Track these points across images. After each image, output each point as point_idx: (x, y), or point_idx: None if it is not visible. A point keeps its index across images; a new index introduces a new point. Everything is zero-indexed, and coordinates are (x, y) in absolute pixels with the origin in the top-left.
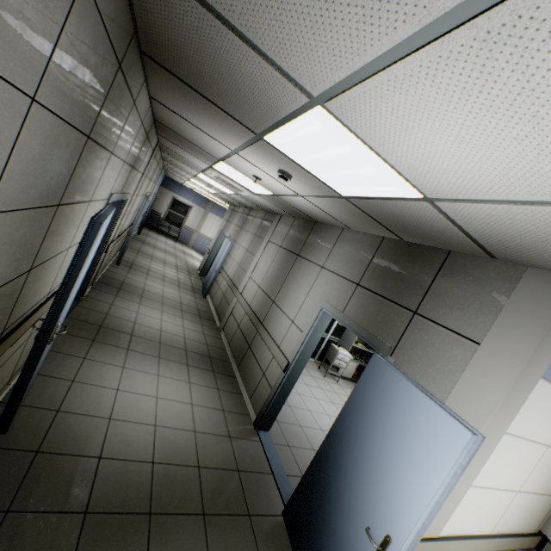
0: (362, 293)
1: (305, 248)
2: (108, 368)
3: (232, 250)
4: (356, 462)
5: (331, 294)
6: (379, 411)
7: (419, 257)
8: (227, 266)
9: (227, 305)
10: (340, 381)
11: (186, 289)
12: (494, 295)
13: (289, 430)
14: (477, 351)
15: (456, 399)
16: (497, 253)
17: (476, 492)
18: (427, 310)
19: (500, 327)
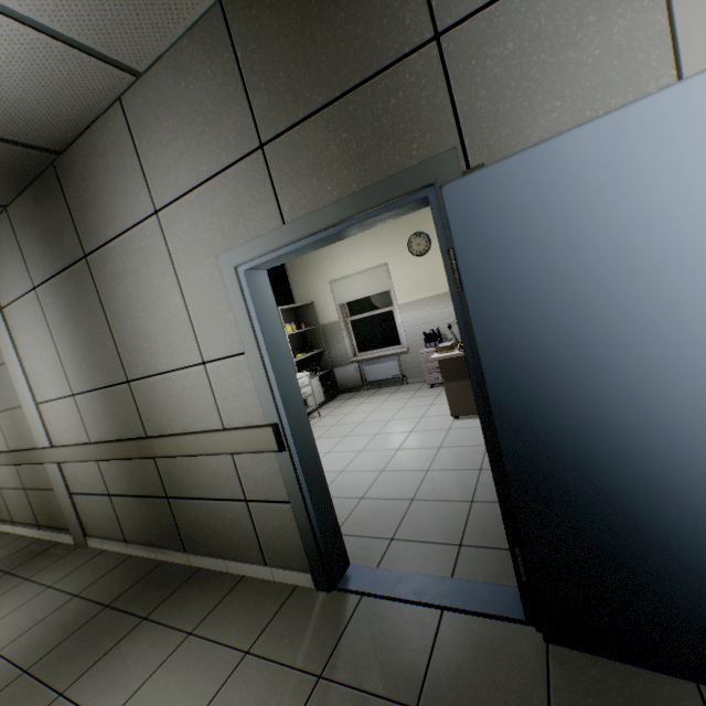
0: (288, 146)
1: (84, 229)
2: None
3: None
4: (629, 390)
5: (227, 227)
6: (578, 253)
7: None
8: None
9: (49, 494)
10: (321, 413)
11: None
12: None
13: (362, 521)
14: None
15: None
16: None
17: None
18: None
19: None
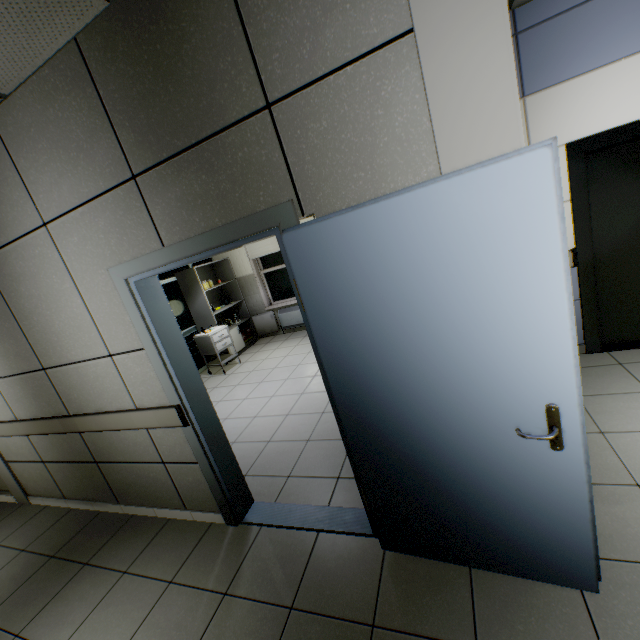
0: (157, 180)
1: None
2: None
3: None
4: (417, 389)
5: (113, 243)
6: (378, 295)
7: (176, 2)
8: None
9: None
10: (242, 359)
11: None
12: None
13: (267, 462)
14: (420, 42)
15: (455, 151)
16: None
17: None
18: (283, 78)
19: None
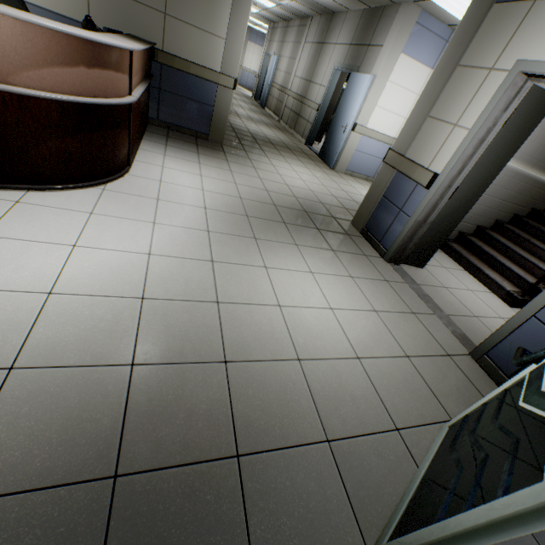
0: (352, 48)
1: (327, 36)
2: (236, 120)
3: (278, 64)
4: (342, 115)
5: (339, 57)
6: (350, 92)
7: (374, 16)
8: (276, 79)
9: (281, 104)
10: None
11: (250, 105)
12: (392, 22)
13: None
14: (381, 49)
15: (373, 72)
16: (391, 0)
17: (382, 112)
18: (372, 42)
19: (389, 35)
